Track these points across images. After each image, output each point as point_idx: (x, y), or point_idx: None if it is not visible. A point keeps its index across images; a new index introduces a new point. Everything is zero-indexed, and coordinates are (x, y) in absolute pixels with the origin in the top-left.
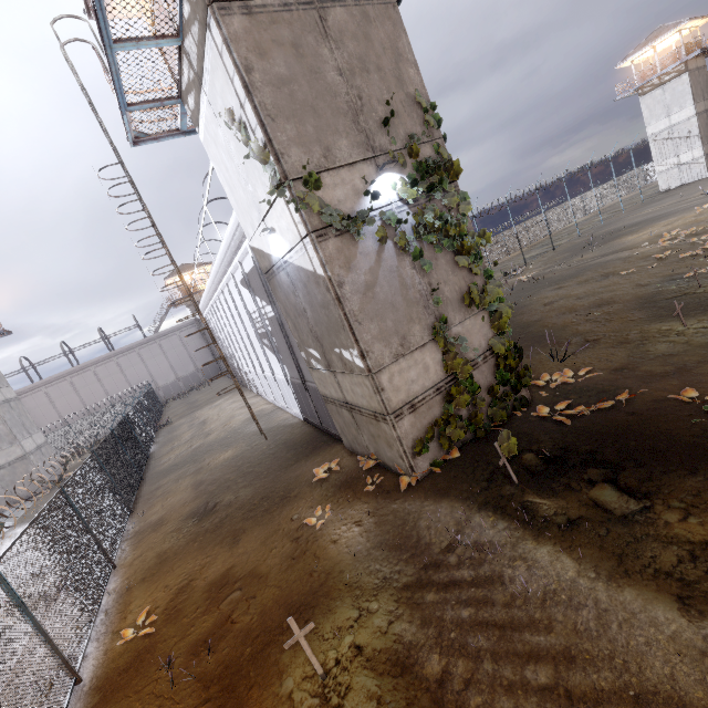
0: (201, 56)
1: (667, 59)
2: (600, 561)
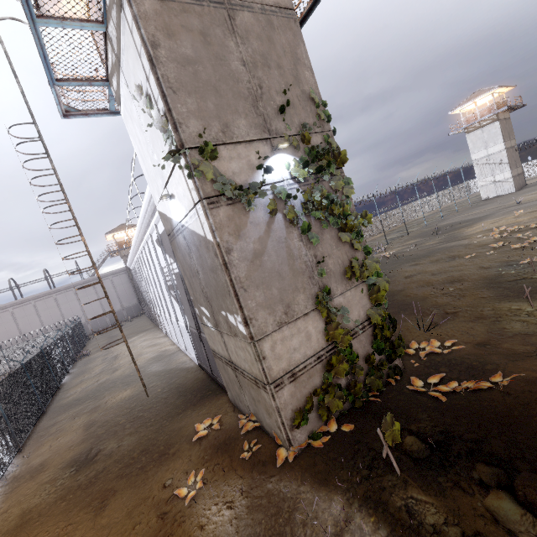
0: (119, 38)
1: (484, 111)
2: None
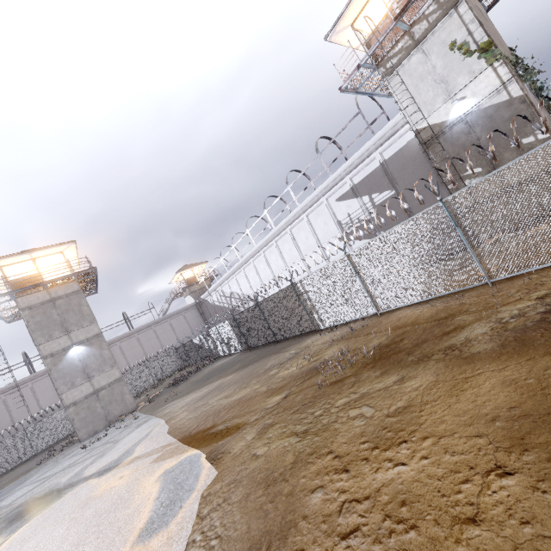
0: (431, 28)
1: None
2: None
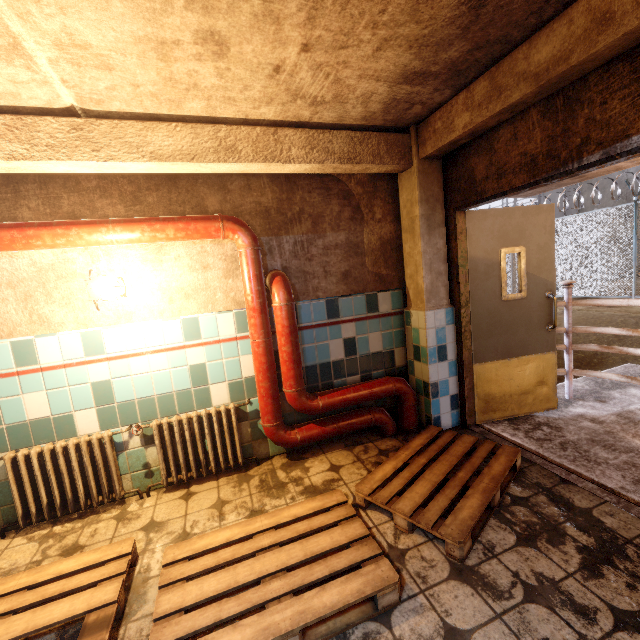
0: None
1: None
2: None
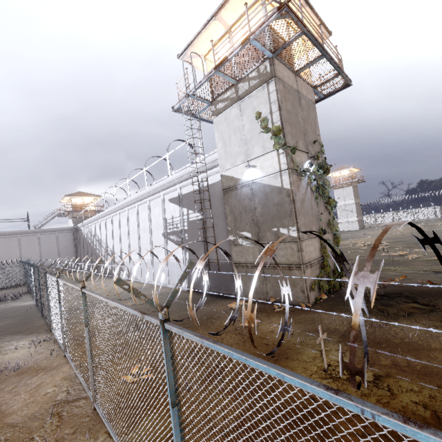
0: (250, 91)
1: (345, 178)
2: (433, 323)
